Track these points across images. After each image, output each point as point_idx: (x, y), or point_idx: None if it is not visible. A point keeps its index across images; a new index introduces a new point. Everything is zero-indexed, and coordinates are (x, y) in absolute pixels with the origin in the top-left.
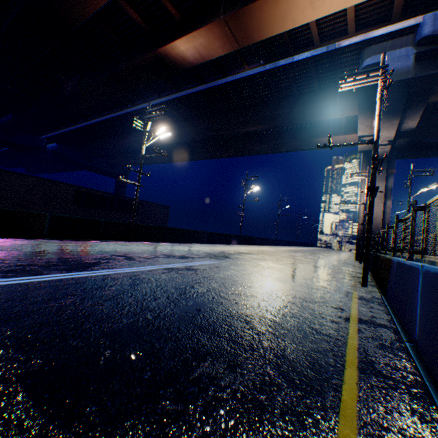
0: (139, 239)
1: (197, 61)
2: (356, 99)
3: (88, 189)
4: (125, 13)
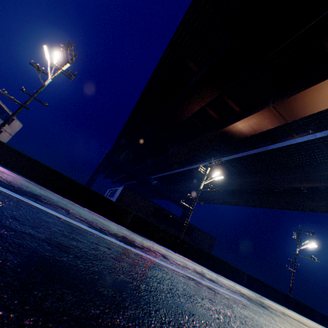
0: (182, 253)
1: (250, 133)
2: None
3: (162, 208)
4: (208, 113)
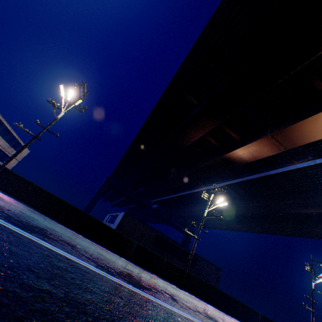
0: (188, 289)
1: (250, 159)
2: None
3: (164, 235)
4: (207, 140)
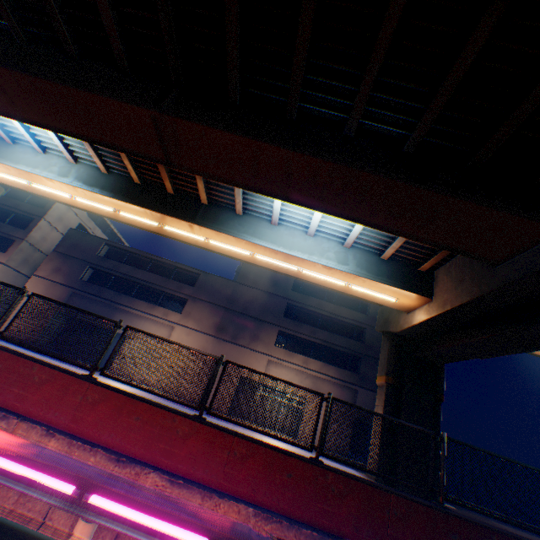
0: None
1: None
2: None
3: None
4: None
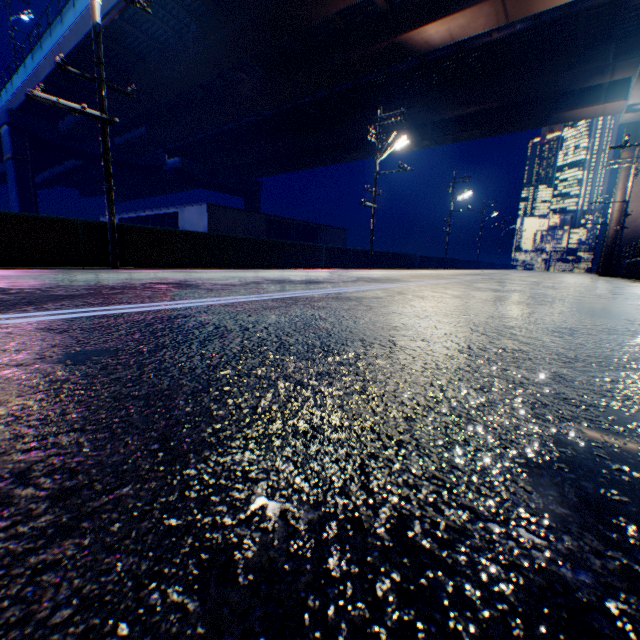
0: (373, 267)
1: (443, 43)
2: (639, 57)
3: (276, 218)
4: None
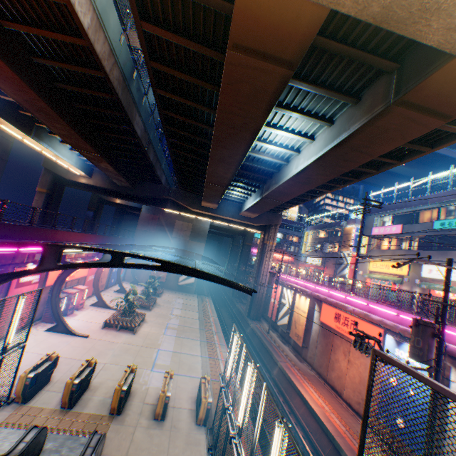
0: None
1: None
2: None
3: None
4: None
